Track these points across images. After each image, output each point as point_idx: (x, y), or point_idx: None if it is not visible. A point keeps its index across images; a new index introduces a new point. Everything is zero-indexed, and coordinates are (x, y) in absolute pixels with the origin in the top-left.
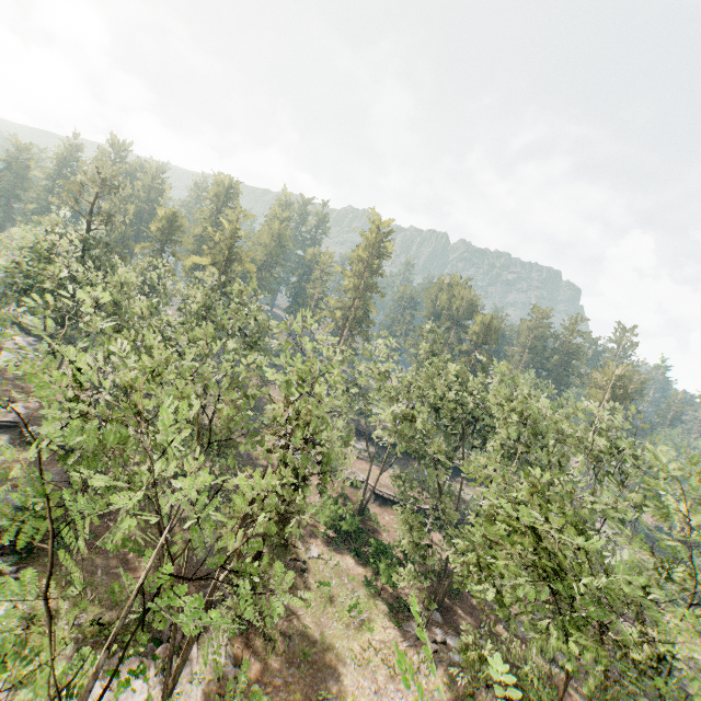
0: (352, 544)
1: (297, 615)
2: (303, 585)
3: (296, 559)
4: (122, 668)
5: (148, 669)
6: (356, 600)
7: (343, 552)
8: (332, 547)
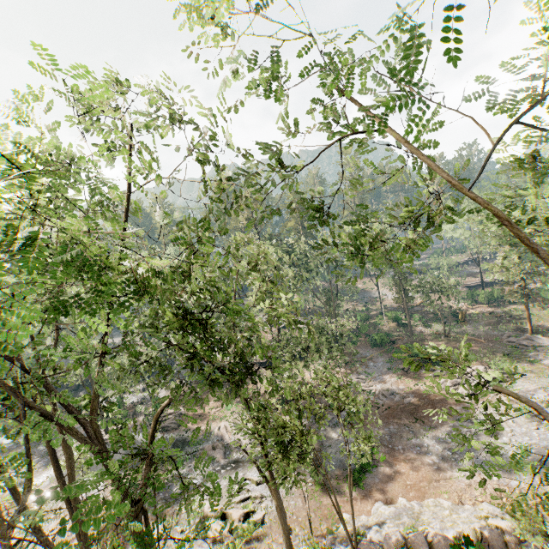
0: (501, 303)
1: (540, 325)
2: (521, 319)
3: (501, 315)
4: (540, 356)
5: (546, 352)
6: (545, 311)
7: (505, 306)
8: (498, 307)
